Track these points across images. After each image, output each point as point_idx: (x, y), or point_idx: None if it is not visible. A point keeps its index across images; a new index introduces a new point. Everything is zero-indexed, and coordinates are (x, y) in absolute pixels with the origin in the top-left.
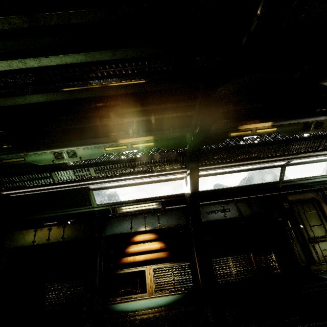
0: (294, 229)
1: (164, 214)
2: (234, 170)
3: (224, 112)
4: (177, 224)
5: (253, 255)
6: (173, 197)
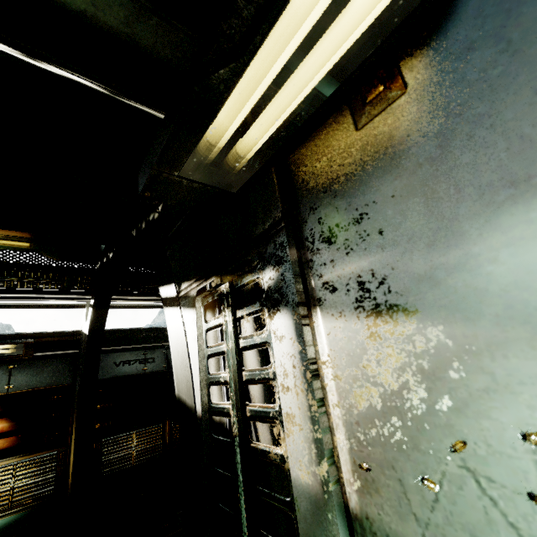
0: None
1: (27, 366)
2: None
3: None
4: (50, 384)
5: (169, 423)
6: (57, 336)
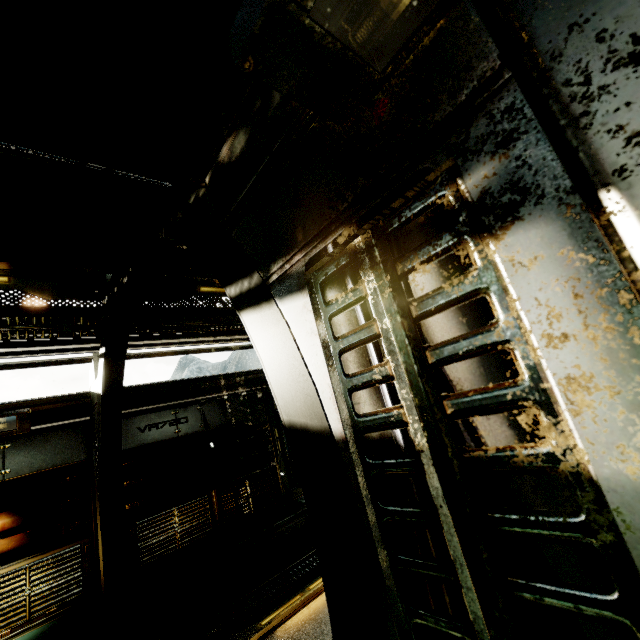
0: (281, 440)
1: (25, 443)
2: (204, 349)
3: (189, 250)
4: (59, 463)
5: (216, 493)
6: (59, 402)
